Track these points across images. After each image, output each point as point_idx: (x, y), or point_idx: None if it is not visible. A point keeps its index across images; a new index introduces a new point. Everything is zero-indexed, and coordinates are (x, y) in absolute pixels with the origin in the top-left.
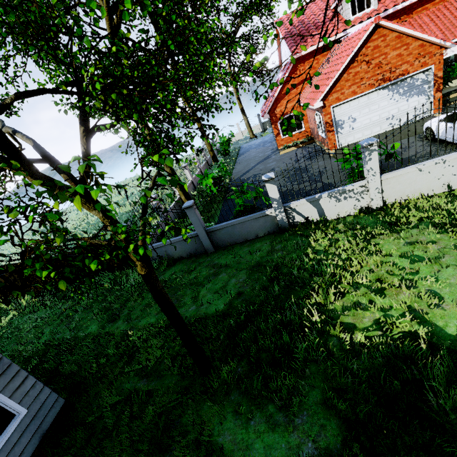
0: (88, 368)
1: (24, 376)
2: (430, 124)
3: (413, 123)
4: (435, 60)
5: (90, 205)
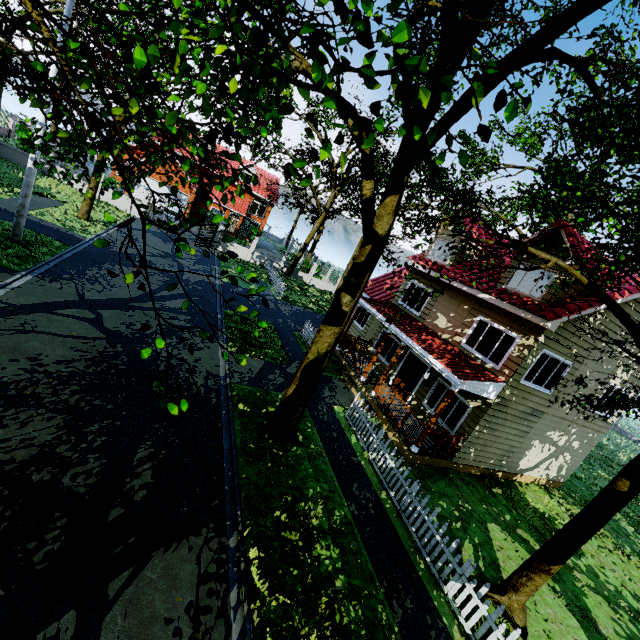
0: None
1: None
2: None
3: None
4: (192, 195)
5: None
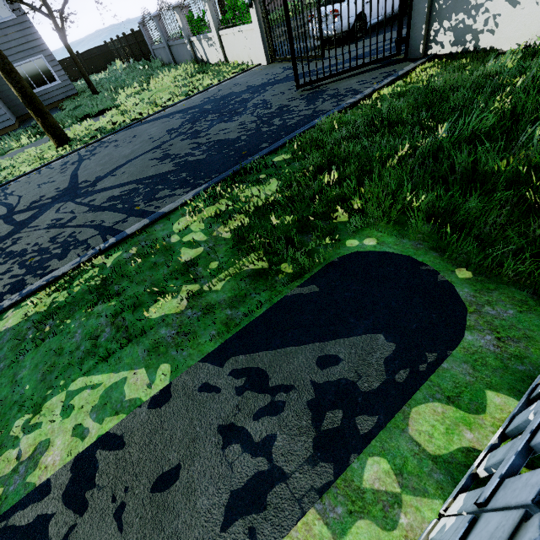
0: None
1: (61, 69)
2: None
3: None
4: None
5: None
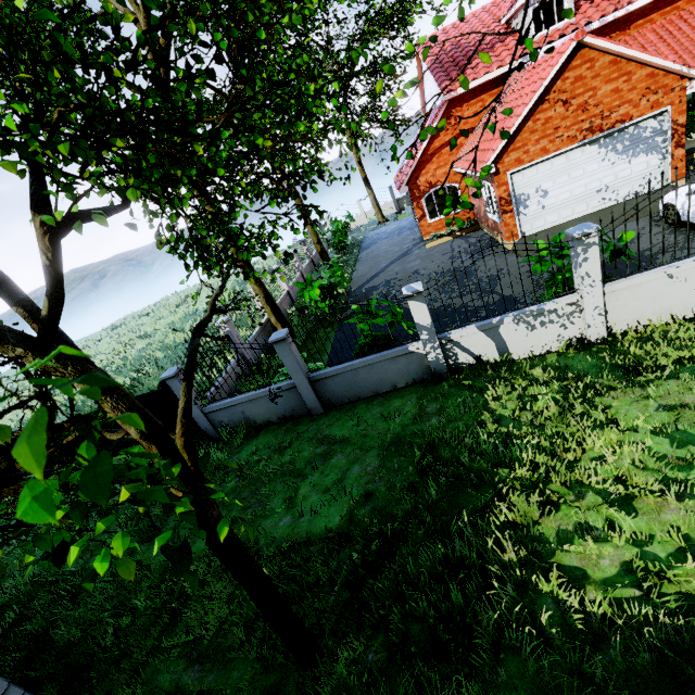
0: (100, 635)
1: None
2: (671, 199)
3: (640, 198)
4: (674, 97)
5: (66, 369)
